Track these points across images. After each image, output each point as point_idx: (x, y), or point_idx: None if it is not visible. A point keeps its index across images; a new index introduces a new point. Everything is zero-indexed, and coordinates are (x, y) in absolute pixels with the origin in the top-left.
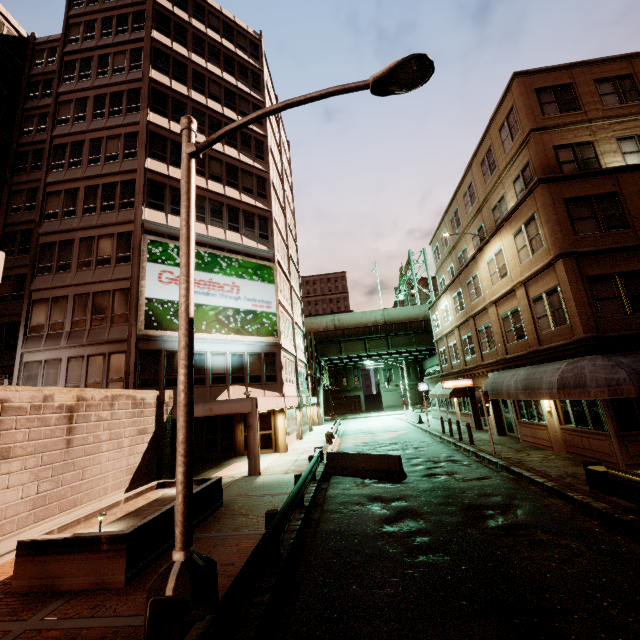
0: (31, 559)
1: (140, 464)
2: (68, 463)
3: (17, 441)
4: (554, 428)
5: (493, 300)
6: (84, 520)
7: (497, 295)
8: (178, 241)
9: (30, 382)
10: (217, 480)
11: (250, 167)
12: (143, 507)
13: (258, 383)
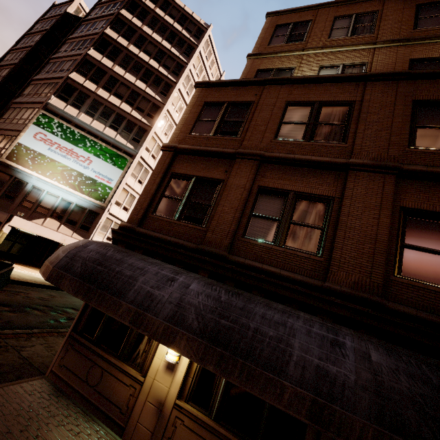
0: None
1: None
2: None
3: None
4: None
5: None
6: None
7: None
8: (66, 121)
9: None
10: None
11: (151, 97)
12: None
13: (72, 226)
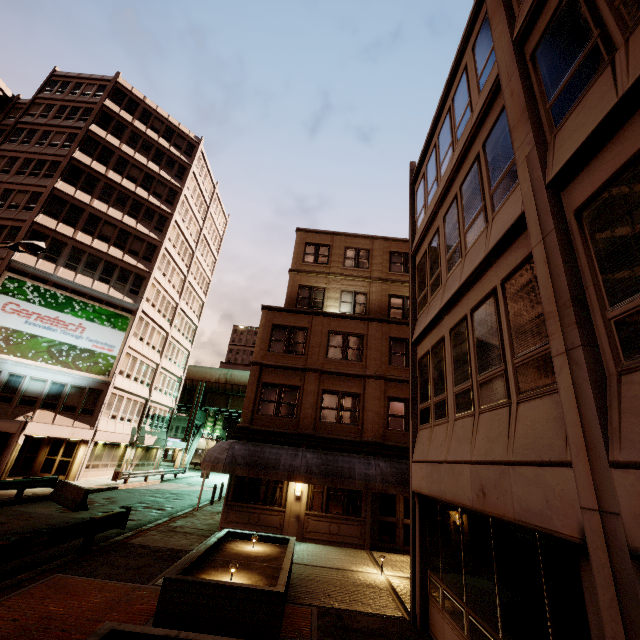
0: None
1: None
2: None
3: None
4: None
5: None
6: None
7: None
8: (41, 281)
9: None
10: None
11: (145, 235)
12: None
13: (71, 413)
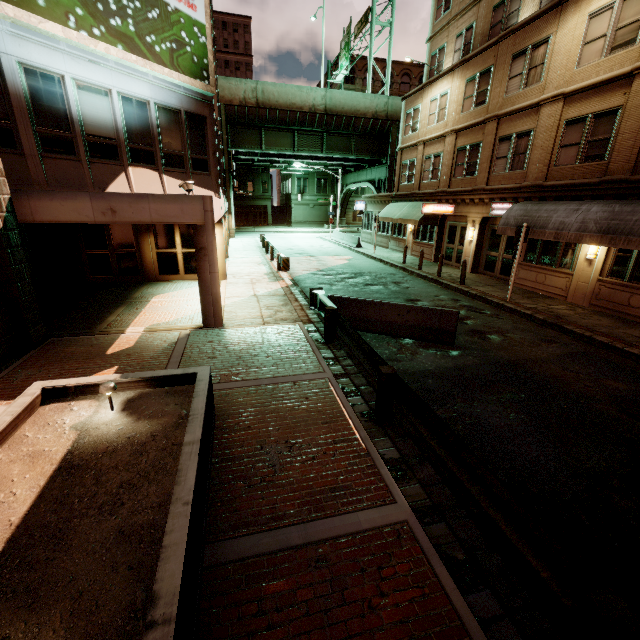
0: None
1: None
2: None
3: None
4: (585, 278)
5: (567, 92)
6: None
7: (583, 83)
8: None
9: None
10: (208, 381)
11: None
12: (37, 520)
13: (179, 170)
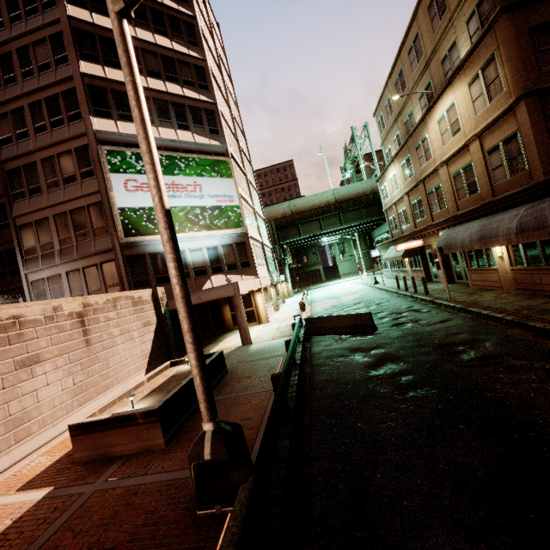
0: (83, 437)
1: (152, 349)
2: (92, 358)
3: (42, 348)
4: (505, 270)
5: (444, 160)
6: (118, 400)
7: (449, 154)
8: (133, 148)
9: (41, 297)
10: (219, 354)
11: (186, 56)
12: (164, 383)
13: (235, 270)
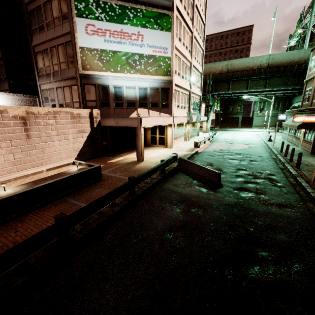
0: None
1: (83, 147)
2: (31, 146)
3: None
4: None
5: None
6: (14, 180)
7: None
8: None
9: (46, 100)
10: (95, 167)
11: None
12: (47, 177)
13: (156, 108)
